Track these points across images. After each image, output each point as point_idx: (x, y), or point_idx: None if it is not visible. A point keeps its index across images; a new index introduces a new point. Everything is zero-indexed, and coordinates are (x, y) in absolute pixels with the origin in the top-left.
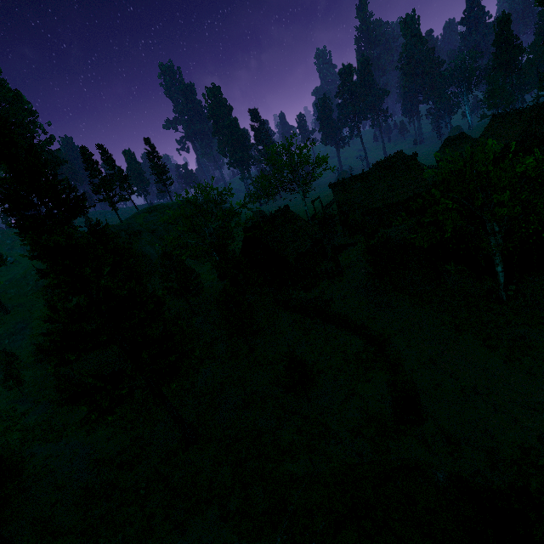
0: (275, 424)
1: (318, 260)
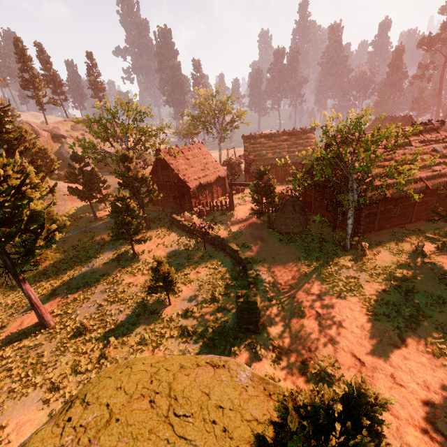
0: (133, 320)
1: (218, 195)
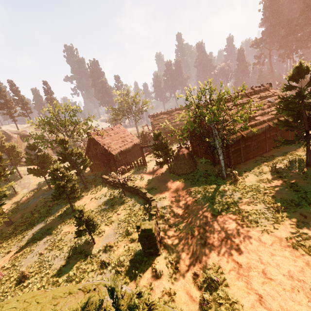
0: (64, 262)
1: (136, 157)
